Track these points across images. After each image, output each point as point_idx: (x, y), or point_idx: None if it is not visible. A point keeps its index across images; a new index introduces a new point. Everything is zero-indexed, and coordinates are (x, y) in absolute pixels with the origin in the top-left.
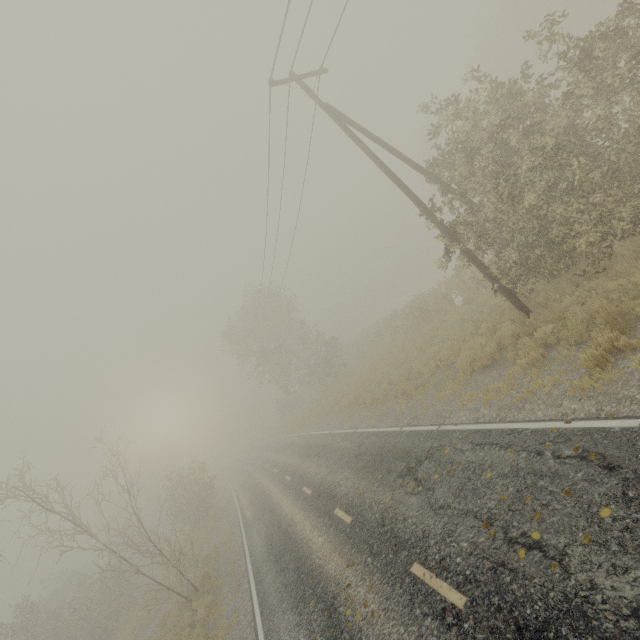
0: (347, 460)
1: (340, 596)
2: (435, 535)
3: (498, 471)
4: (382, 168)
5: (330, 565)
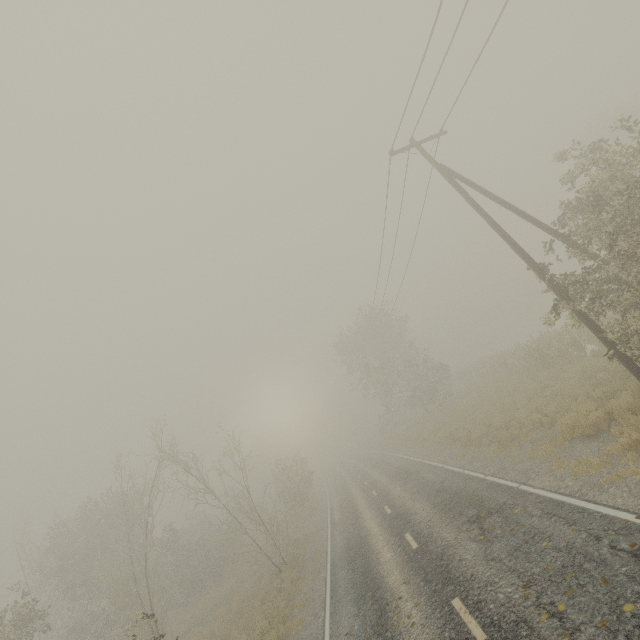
0: (428, 492)
1: (392, 604)
2: (480, 581)
3: (554, 543)
4: (490, 223)
5: (390, 578)
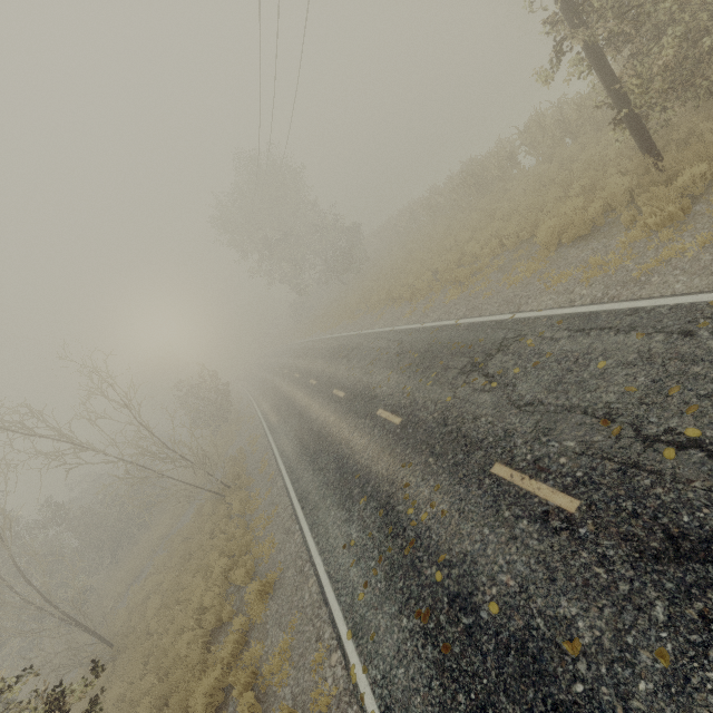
0: (386, 360)
1: (397, 496)
2: (523, 434)
3: (617, 359)
4: None
5: (380, 465)
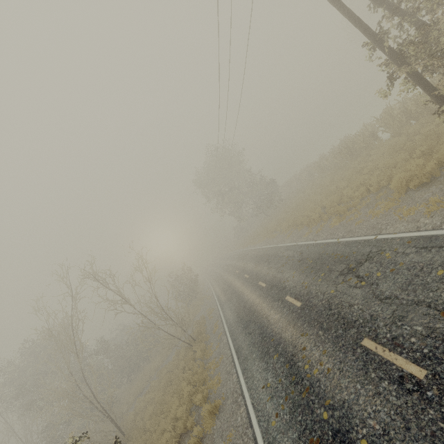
0: (292, 264)
1: (298, 355)
2: (384, 319)
3: None
4: None
5: (287, 333)
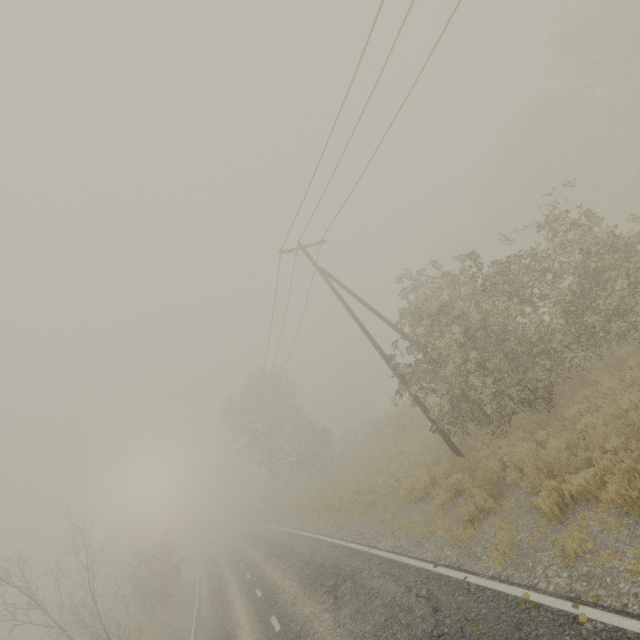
0: (298, 567)
1: None
2: None
3: (383, 600)
4: (354, 319)
5: None
